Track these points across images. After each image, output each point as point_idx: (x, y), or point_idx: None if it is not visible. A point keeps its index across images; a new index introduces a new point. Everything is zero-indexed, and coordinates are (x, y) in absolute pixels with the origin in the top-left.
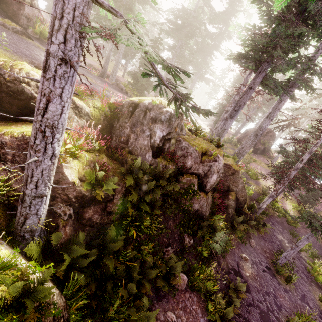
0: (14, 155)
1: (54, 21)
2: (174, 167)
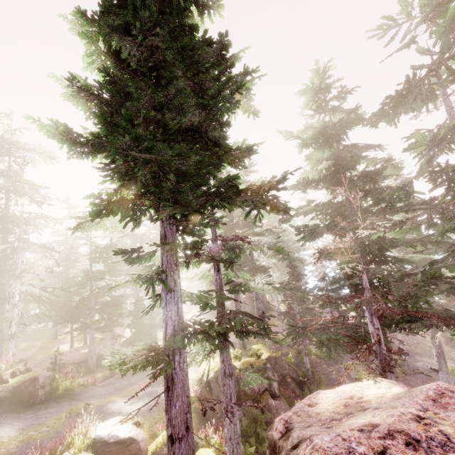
0: None
1: (230, 395)
2: (253, 400)
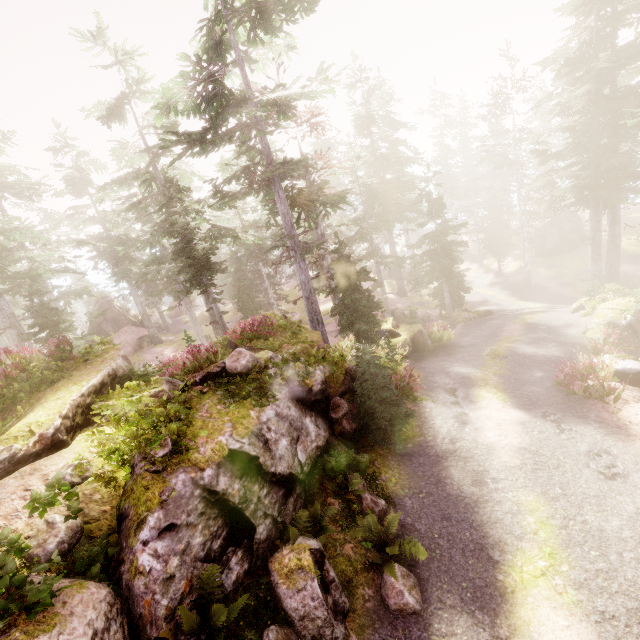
0: None
1: None
2: None
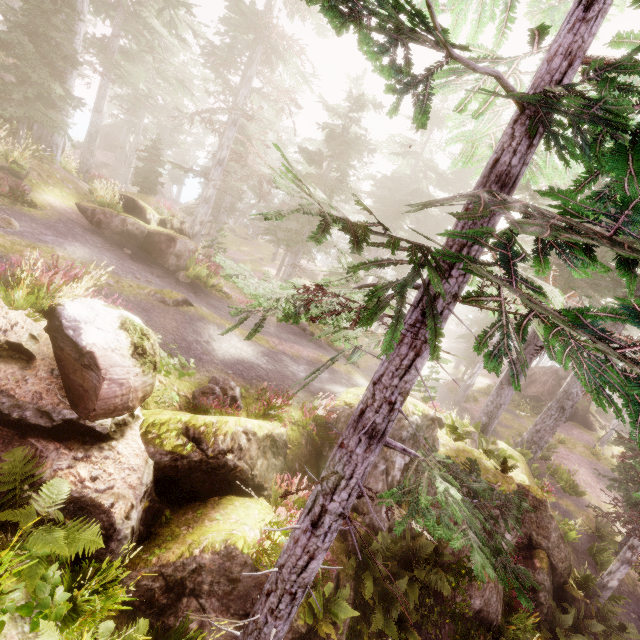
0: (212, 582)
1: (339, 480)
2: None
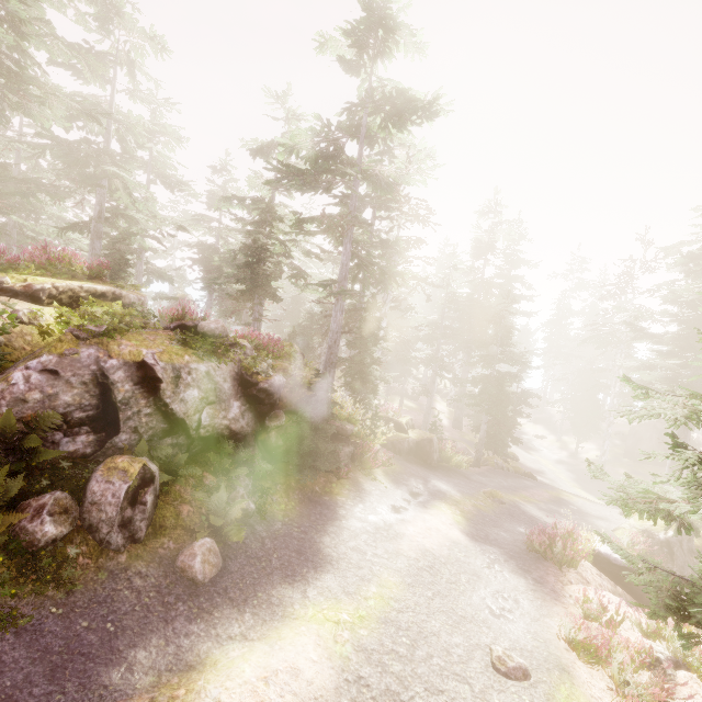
0: None
1: None
2: None
